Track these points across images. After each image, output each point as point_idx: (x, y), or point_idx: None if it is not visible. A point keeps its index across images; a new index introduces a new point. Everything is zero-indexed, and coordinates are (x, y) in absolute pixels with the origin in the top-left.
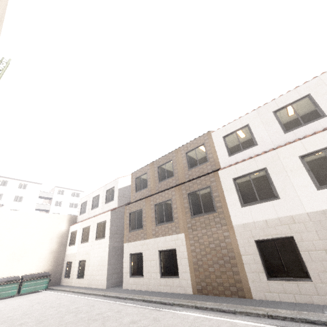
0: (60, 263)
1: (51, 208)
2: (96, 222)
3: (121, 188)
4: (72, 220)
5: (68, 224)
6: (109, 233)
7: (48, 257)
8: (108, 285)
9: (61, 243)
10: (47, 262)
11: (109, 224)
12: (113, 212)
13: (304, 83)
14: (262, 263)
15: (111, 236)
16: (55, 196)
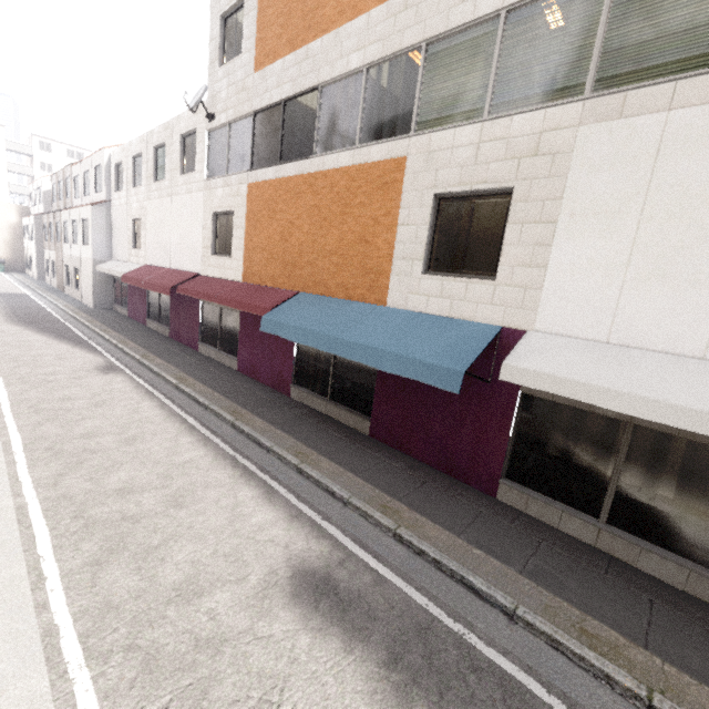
0: (20, 255)
1: (35, 174)
2: (30, 223)
3: (48, 191)
4: (24, 212)
5: (19, 215)
6: (35, 238)
7: (3, 247)
8: (40, 279)
9: (16, 236)
10: (3, 251)
11: (34, 229)
12: (38, 218)
13: (89, 156)
14: (68, 278)
15: (38, 241)
16: (38, 153)
